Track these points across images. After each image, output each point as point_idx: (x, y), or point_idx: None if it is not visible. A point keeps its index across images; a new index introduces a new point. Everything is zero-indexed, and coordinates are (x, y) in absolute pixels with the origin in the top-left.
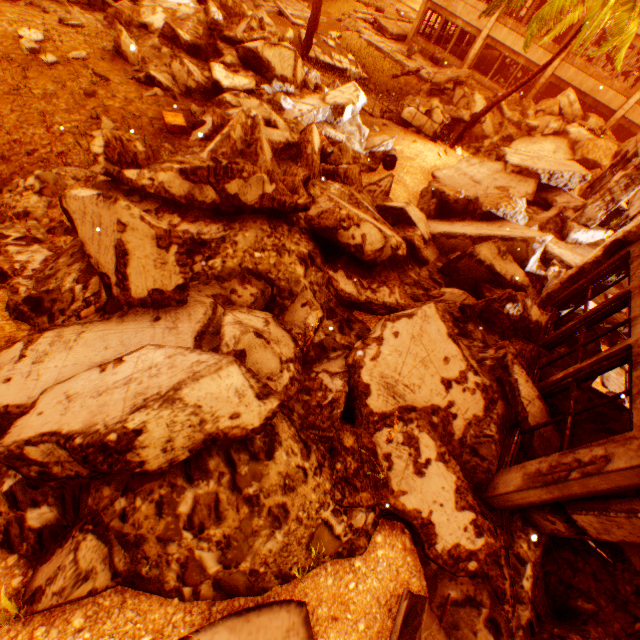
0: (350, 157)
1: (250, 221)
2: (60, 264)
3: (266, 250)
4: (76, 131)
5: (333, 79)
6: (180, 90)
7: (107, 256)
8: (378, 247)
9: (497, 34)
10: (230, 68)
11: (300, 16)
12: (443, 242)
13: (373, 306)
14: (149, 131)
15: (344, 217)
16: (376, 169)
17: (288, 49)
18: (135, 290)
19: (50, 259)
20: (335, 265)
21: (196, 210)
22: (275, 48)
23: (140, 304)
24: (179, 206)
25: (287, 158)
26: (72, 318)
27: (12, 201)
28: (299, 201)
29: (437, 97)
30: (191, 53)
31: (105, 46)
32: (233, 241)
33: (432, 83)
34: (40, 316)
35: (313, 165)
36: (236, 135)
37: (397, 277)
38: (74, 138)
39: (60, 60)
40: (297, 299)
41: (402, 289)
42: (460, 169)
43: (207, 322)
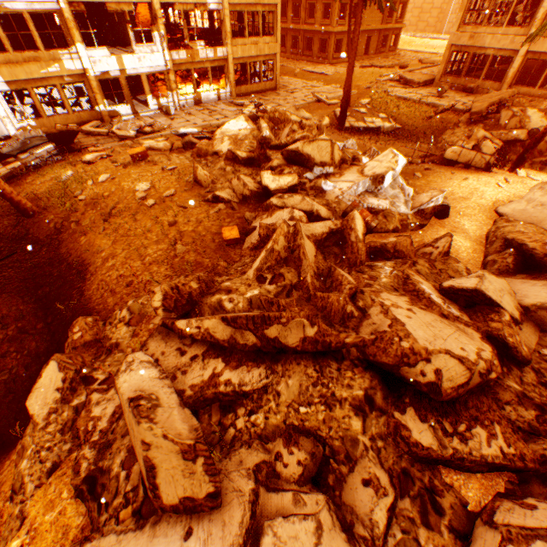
0: (396, 221)
1: (293, 361)
2: (118, 428)
3: (312, 403)
4: (159, 259)
5: (368, 139)
6: (238, 198)
7: (140, 458)
8: (460, 381)
9: (539, 47)
10: (277, 169)
11: (334, 97)
12: (543, 316)
13: (465, 462)
14: (211, 247)
15: (406, 351)
16: (427, 223)
17: (324, 140)
18: (166, 496)
19: (117, 411)
20: (400, 399)
21: (239, 350)
22: (313, 143)
23: (172, 509)
24: (223, 347)
25: (331, 244)
26: (112, 518)
27: (110, 332)
28: (346, 339)
29: (479, 123)
30: (247, 164)
31: (188, 178)
32: (275, 390)
33: (471, 113)
34: (93, 499)
35: (358, 253)
36: (279, 246)
37: (491, 400)
38: (157, 266)
39: (157, 200)
40: (356, 467)
41: (505, 425)
42: (533, 199)
43: (242, 539)
